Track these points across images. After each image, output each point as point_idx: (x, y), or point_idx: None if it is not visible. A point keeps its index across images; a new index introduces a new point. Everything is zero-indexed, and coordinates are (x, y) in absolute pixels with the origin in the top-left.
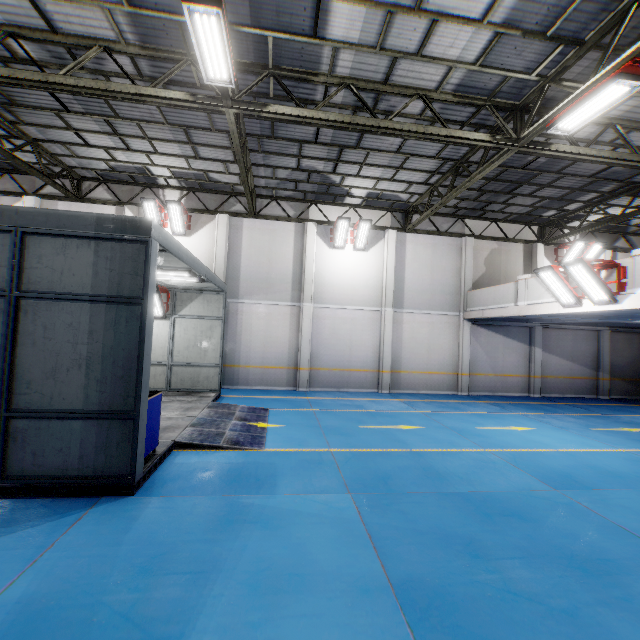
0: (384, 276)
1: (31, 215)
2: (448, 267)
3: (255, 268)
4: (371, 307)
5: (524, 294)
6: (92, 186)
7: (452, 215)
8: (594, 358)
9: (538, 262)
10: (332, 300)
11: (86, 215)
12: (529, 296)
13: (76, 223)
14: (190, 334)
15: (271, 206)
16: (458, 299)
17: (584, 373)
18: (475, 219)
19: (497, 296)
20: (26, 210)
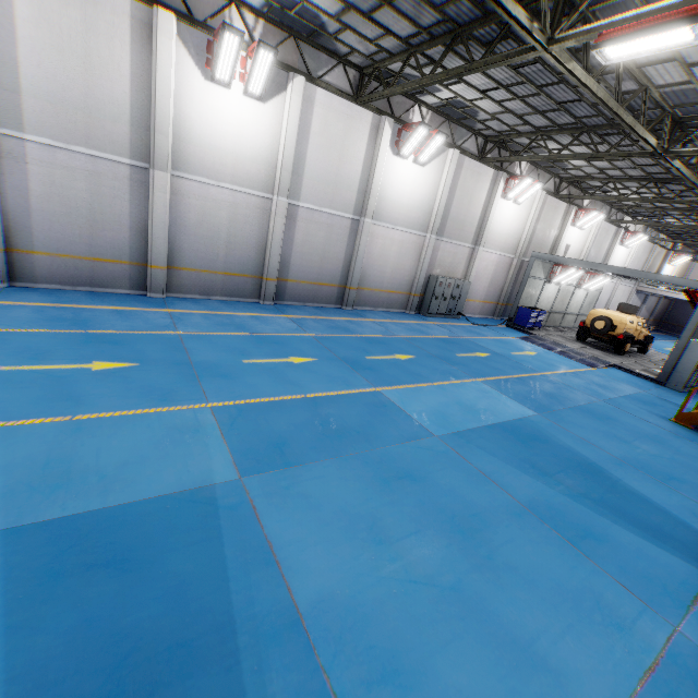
0: (627, 264)
1: None
2: (643, 260)
3: (593, 254)
4: (614, 281)
5: None
6: (563, 186)
7: (657, 230)
8: (652, 310)
9: (666, 261)
10: None
11: None
12: None
13: None
14: (589, 299)
15: (613, 214)
16: None
17: (646, 317)
18: (662, 234)
19: None
20: None
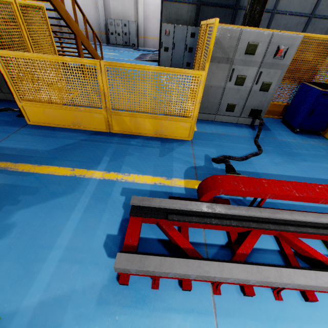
0: None
1: None
2: None
3: None
4: None
5: None
6: None
7: None
8: None
9: None
10: None
11: None
12: None
13: None
14: None
15: None
16: None
17: None
18: None
19: None
20: None
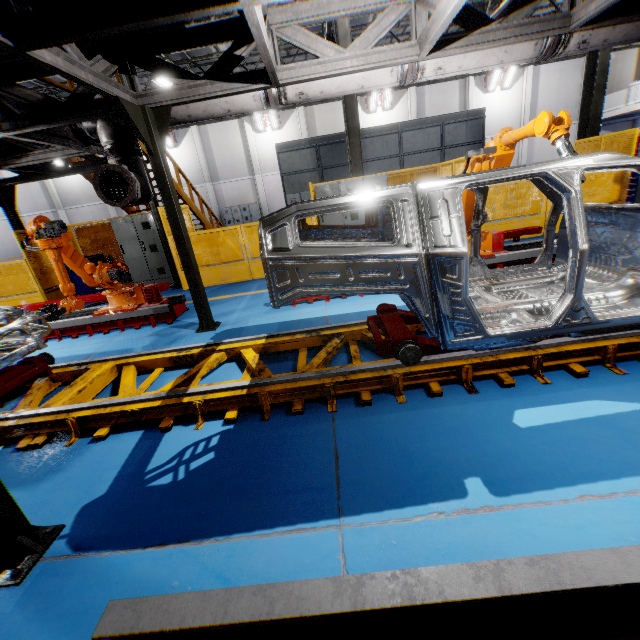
0: (523, 106)
1: (446, 117)
2: (571, 86)
3: None
4: None
5: (632, 96)
6: None
7: None
8: None
9: None
10: (486, 133)
11: (463, 112)
12: (635, 97)
13: (460, 117)
14: None
15: None
16: (577, 110)
17: None
18: None
19: (611, 102)
20: (444, 116)
